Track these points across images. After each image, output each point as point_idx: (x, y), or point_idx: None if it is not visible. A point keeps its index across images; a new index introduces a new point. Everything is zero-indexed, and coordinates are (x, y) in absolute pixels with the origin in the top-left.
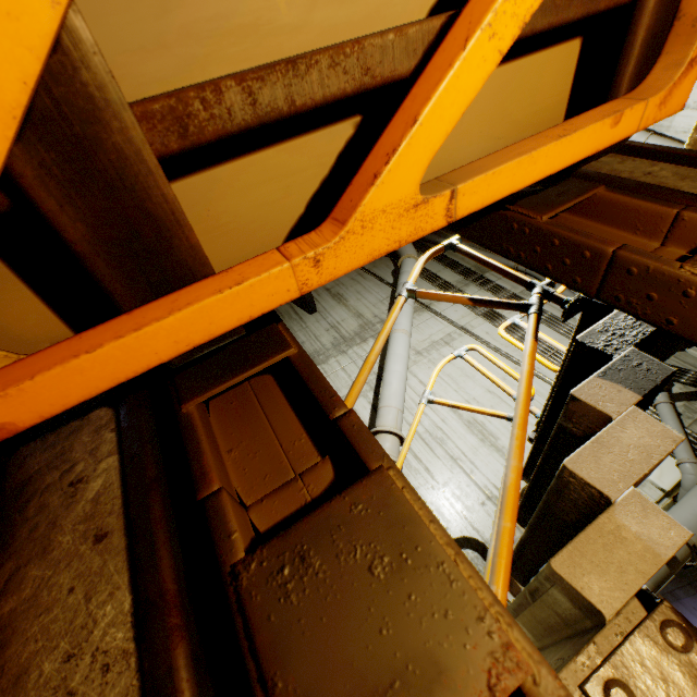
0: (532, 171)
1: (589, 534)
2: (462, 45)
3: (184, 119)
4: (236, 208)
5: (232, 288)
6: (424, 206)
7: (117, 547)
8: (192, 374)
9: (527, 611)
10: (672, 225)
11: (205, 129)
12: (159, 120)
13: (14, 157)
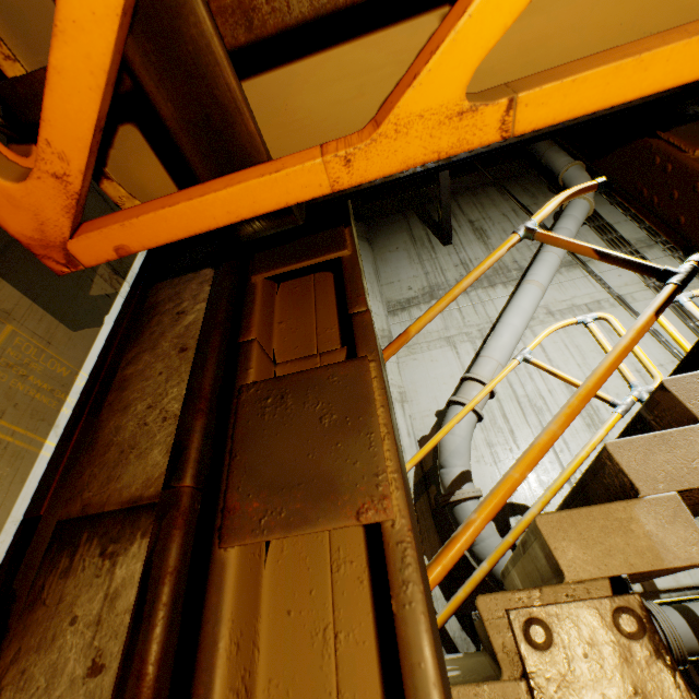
0: (639, 80)
1: (593, 512)
2: None
3: (250, 13)
4: (311, 105)
5: (272, 174)
6: (471, 115)
7: (190, 358)
8: (267, 255)
9: (520, 562)
10: None
11: (267, 22)
12: (230, 14)
13: (129, 47)
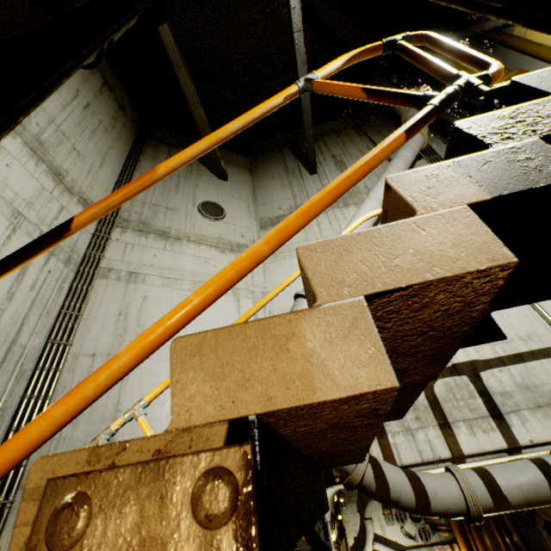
0: None
1: (248, 329)
2: None
3: None
4: None
5: None
6: None
7: None
8: None
9: None
10: None
11: None
12: None
13: None
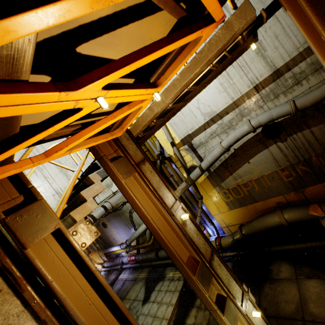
0: (88, 146)
1: (80, 207)
2: (79, 138)
3: None
4: None
5: (20, 168)
6: (65, 153)
7: None
8: None
9: None
10: (116, 150)
11: None
12: None
13: None
